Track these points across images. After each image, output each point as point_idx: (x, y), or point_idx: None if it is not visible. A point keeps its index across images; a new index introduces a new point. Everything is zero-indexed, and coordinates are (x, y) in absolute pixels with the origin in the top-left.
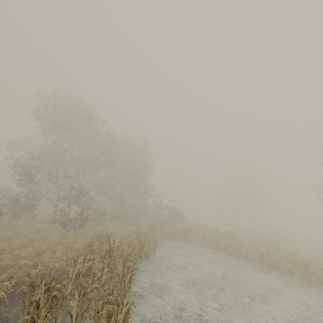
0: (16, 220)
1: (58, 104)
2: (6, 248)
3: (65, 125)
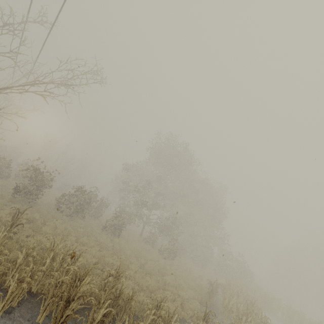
0: (124, 232)
1: (171, 145)
2: (151, 268)
3: (175, 164)
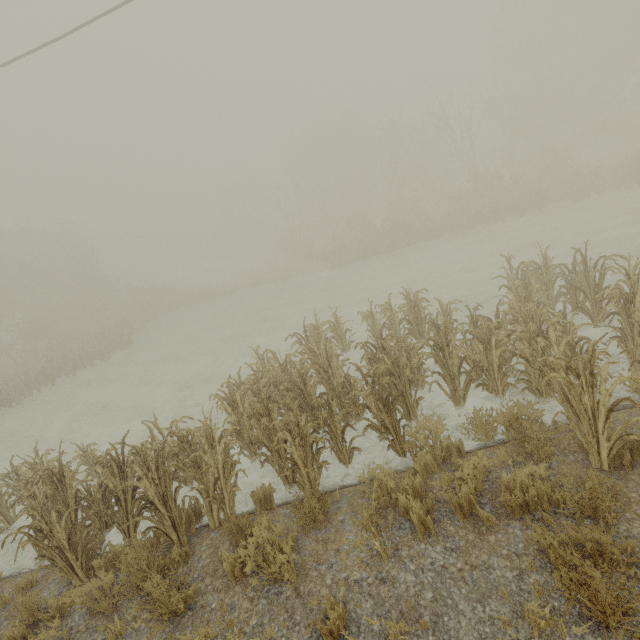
0: None
1: None
2: None
3: None
